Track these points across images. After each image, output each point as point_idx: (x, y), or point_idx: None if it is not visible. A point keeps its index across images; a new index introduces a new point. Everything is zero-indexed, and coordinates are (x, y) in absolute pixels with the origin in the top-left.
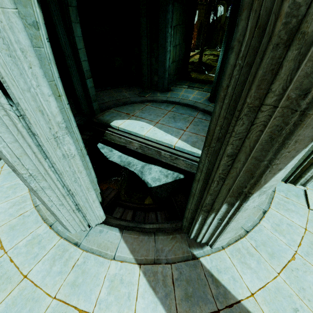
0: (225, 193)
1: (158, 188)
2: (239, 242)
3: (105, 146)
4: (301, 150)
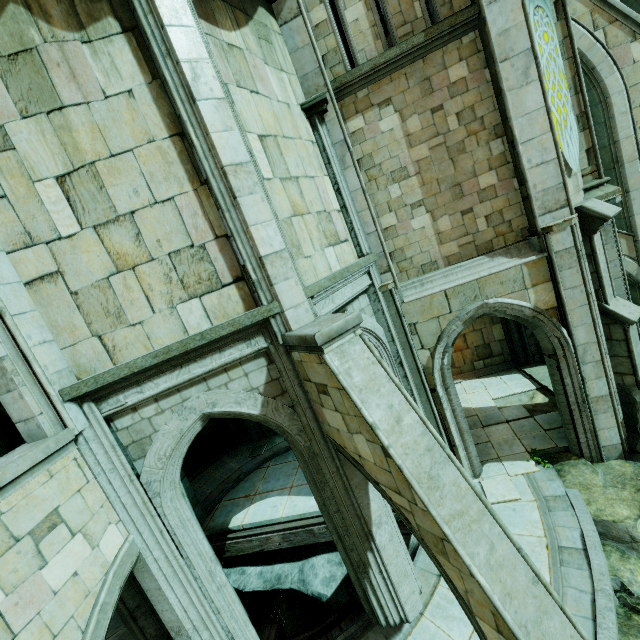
0: (359, 541)
1: (338, 592)
2: (435, 594)
3: (231, 571)
4: (367, 487)
